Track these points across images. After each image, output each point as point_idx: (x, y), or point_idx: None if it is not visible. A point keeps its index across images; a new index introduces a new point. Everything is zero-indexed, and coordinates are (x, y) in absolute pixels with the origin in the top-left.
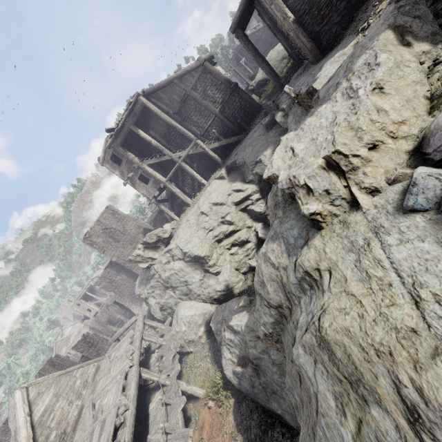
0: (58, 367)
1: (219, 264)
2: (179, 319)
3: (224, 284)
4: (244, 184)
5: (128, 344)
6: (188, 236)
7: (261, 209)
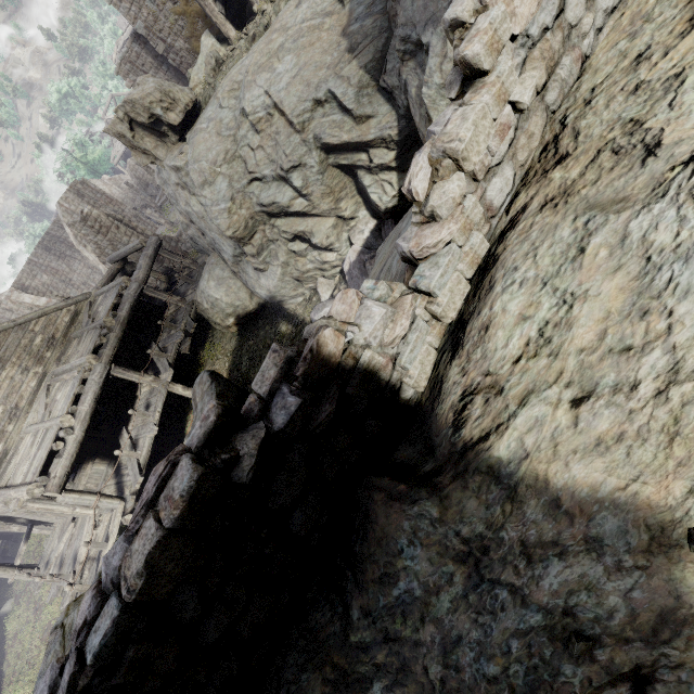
0: (89, 201)
1: (262, 260)
2: (200, 290)
3: (266, 295)
4: (373, 88)
5: (107, 311)
6: (206, 167)
7: (380, 201)
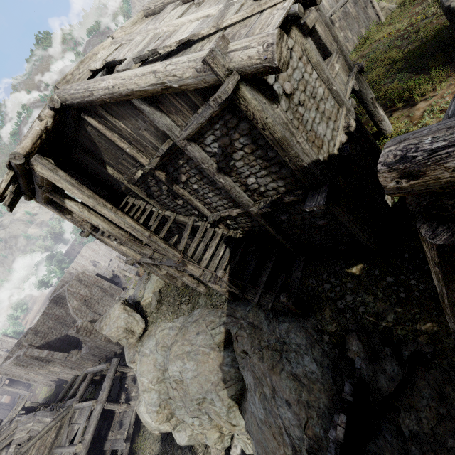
0: (84, 283)
1: (176, 430)
2: (138, 410)
3: (178, 444)
4: (236, 407)
5: (79, 436)
6: (146, 385)
7: (245, 451)
